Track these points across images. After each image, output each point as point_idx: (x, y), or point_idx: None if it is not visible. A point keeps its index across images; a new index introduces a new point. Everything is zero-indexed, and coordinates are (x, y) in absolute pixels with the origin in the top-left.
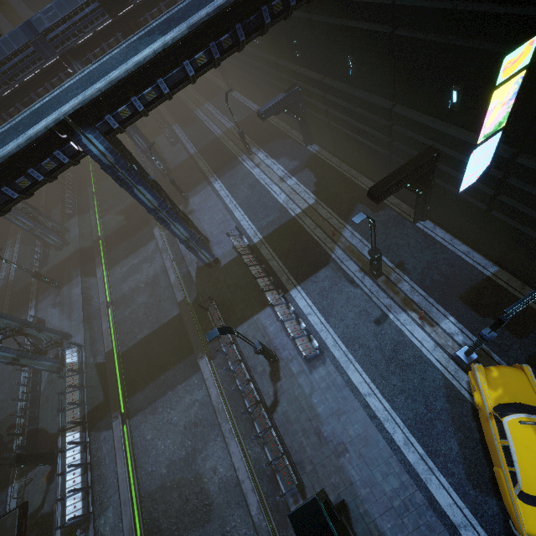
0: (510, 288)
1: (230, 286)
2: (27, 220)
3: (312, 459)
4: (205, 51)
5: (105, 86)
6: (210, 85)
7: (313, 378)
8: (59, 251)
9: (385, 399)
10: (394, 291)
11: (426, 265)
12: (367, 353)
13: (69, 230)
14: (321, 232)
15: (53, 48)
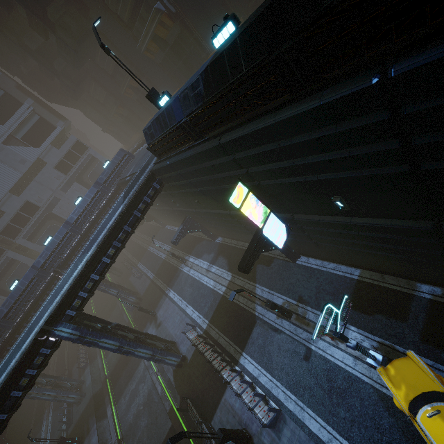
0: (375, 282)
1: (199, 377)
2: (50, 391)
3: None
4: (112, 247)
5: (60, 299)
6: (153, 228)
7: None
8: (79, 405)
9: (344, 438)
10: (305, 323)
11: (316, 291)
12: (311, 394)
13: (85, 381)
14: (242, 298)
15: (48, 271)
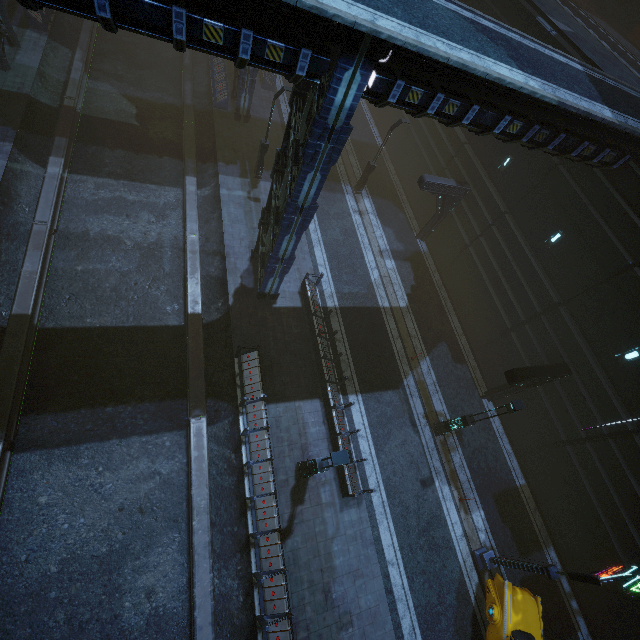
0: (528, 506)
1: (279, 342)
2: None
3: (310, 624)
4: (524, 125)
5: (456, 62)
6: None
7: (342, 519)
8: None
9: (406, 574)
10: (447, 457)
11: (478, 447)
12: (404, 514)
13: (18, 46)
14: (401, 346)
15: None
